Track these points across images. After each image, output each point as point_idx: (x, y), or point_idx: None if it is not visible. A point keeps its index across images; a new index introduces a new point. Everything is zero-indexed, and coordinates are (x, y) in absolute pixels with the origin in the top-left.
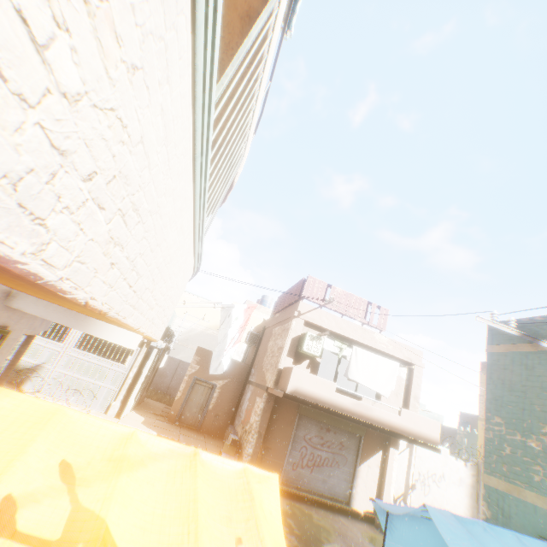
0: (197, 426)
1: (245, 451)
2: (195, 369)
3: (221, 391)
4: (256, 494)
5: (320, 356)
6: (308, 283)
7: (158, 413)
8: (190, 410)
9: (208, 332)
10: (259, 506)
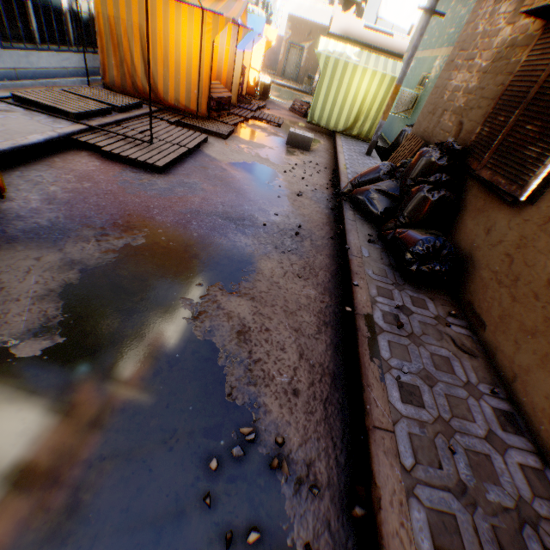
0: (295, 79)
1: (314, 81)
2: (289, 36)
3: (308, 53)
4: (269, 32)
5: (365, 3)
6: None
7: (271, 74)
8: (289, 69)
9: (317, 9)
10: (269, 33)
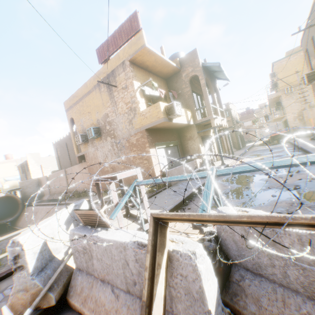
0: None
1: (255, 139)
2: None
3: None
4: None
5: None
6: (253, 109)
7: None
8: None
9: None
10: None
